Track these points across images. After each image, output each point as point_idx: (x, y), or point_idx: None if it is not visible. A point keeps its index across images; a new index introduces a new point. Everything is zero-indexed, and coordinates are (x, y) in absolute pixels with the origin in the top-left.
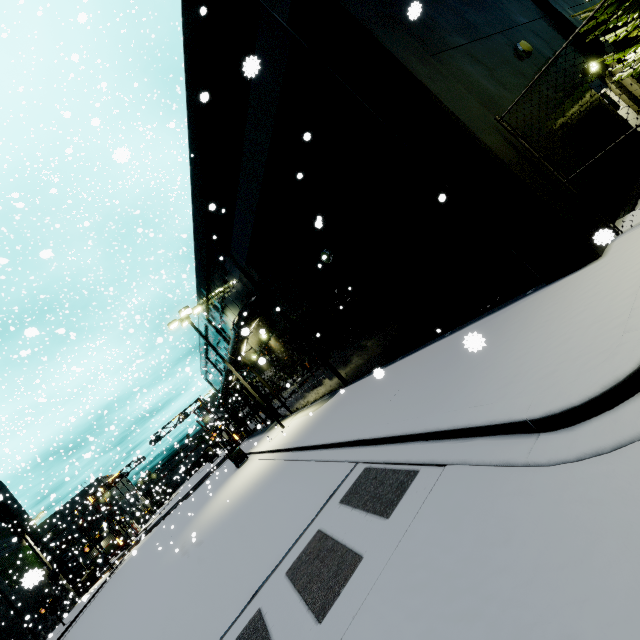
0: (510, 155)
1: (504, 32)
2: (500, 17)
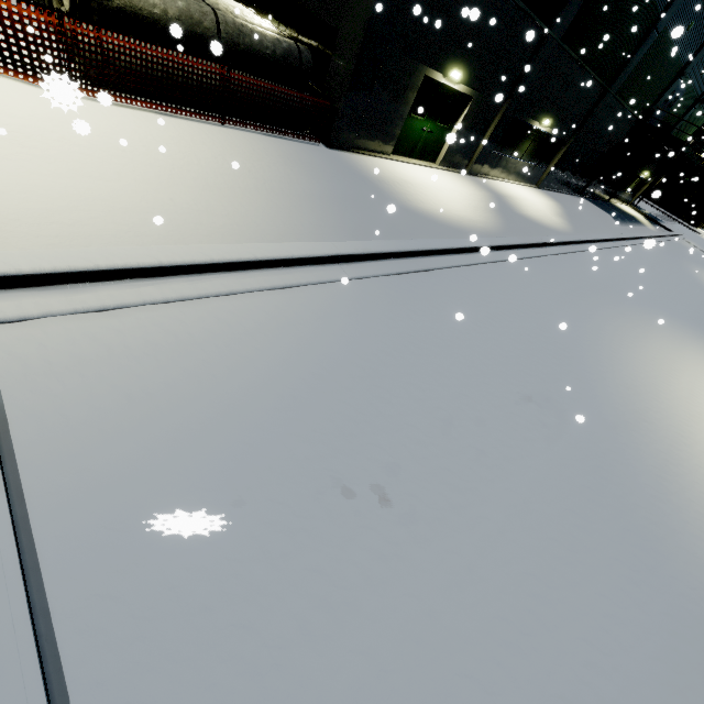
0: None
1: None
2: None
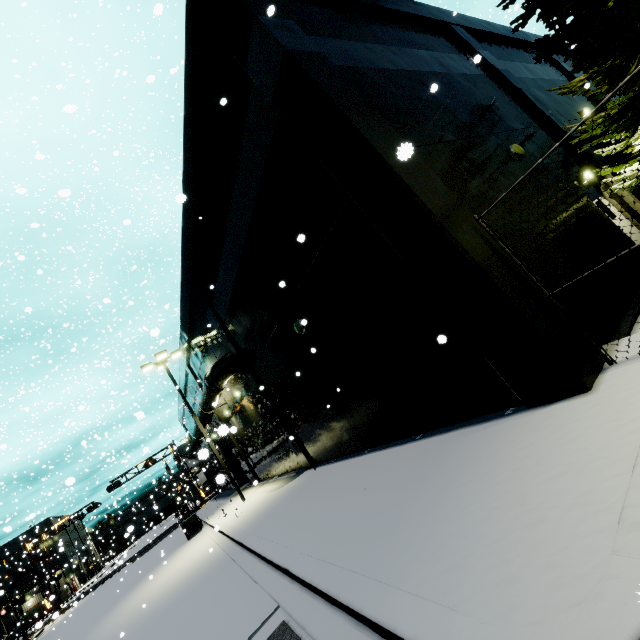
0: (488, 258)
1: (497, 134)
2: (495, 120)
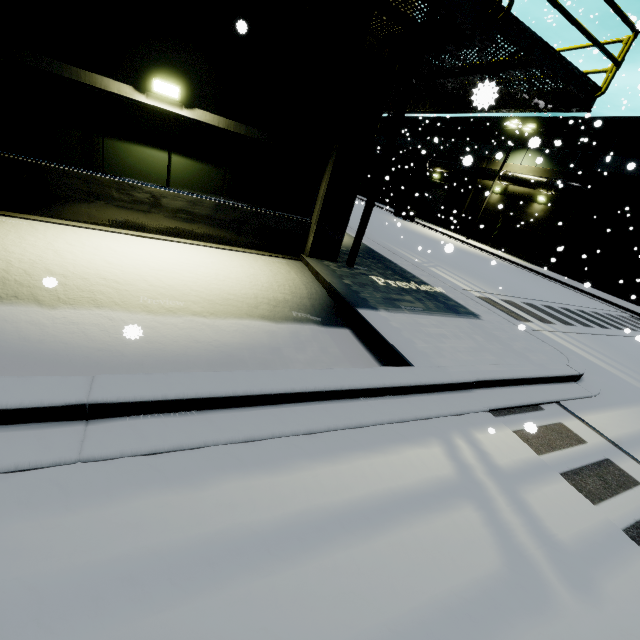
0: None
1: None
2: None
